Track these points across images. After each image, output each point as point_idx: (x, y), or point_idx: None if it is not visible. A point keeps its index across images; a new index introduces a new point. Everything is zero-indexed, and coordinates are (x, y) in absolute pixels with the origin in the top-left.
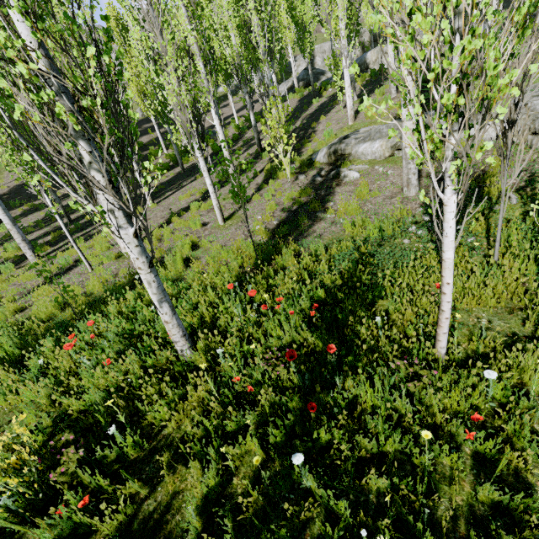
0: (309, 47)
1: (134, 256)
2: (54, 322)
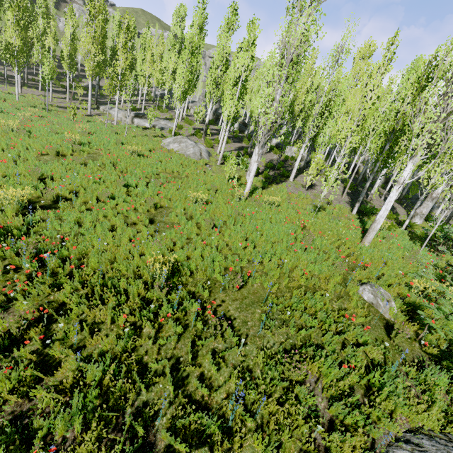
0: (147, 82)
1: (16, 82)
2: None
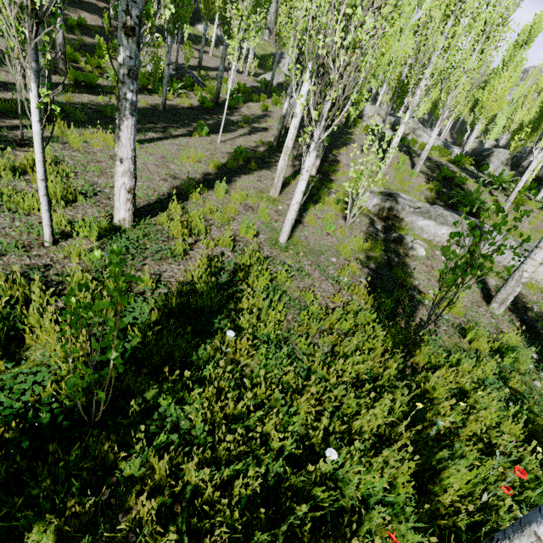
0: None
1: None
2: (3, 412)
